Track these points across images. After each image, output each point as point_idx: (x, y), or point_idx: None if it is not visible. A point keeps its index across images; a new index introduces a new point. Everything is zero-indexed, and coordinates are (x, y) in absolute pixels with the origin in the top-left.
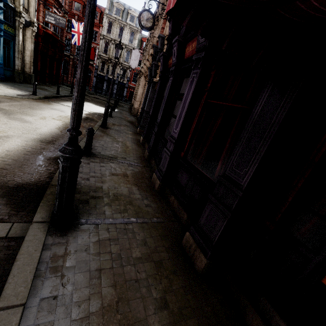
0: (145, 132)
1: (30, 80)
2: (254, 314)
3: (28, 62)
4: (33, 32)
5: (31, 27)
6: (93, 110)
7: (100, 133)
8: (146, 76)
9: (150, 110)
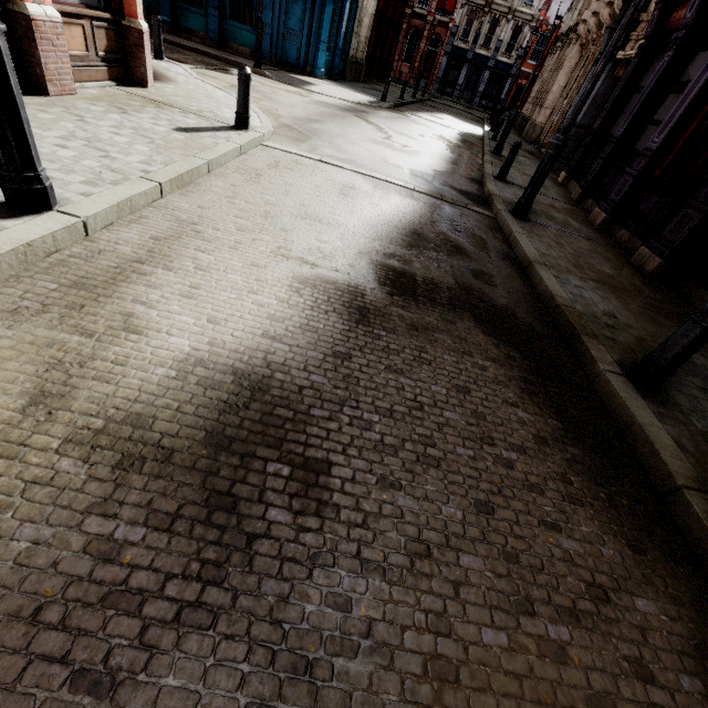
0: (575, 163)
1: (360, 75)
2: (700, 291)
3: (363, 40)
4: None
5: None
6: (462, 129)
7: (497, 161)
8: (585, 42)
9: (587, 122)
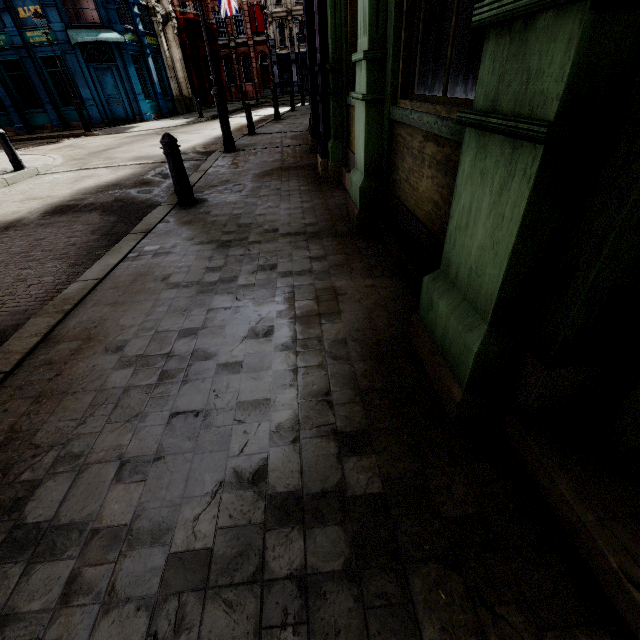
0: None
1: (193, 107)
2: None
3: (183, 80)
4: (174, 29)
5: (170, 22)
6: (272, 113)
7: (270, 124)
8: None
9: None
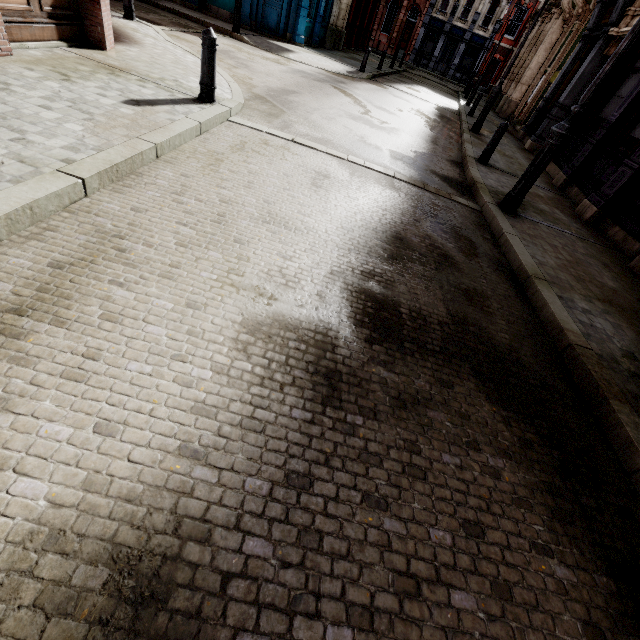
0: None
1: (339, 44)
2: None
3: (344, 8)
4: None
5: None
6: (439, 103)
7: (476, 140)
8: (568, 18)
9: (571, 102)
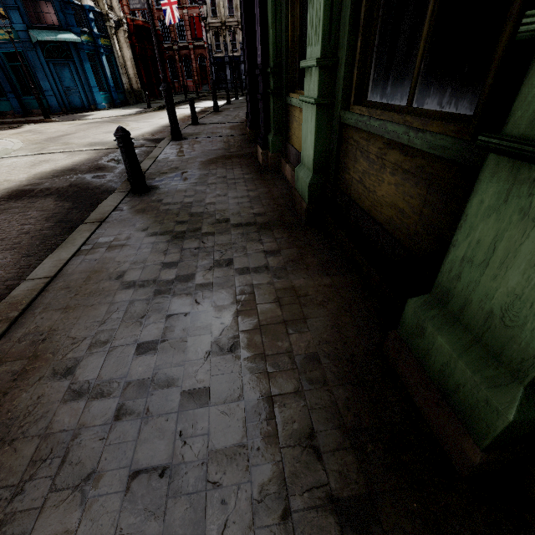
0: None
1: (142, 98)
2: None
3: (133, 76)
4: (125, 33)
5: (121, 27)
6: (211, 105)
7: (211, 115)
8: None
9: None
